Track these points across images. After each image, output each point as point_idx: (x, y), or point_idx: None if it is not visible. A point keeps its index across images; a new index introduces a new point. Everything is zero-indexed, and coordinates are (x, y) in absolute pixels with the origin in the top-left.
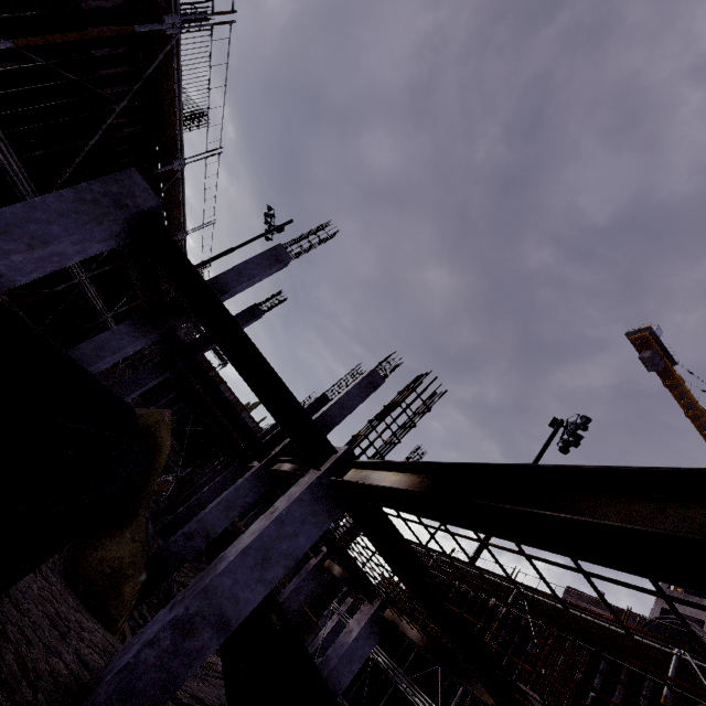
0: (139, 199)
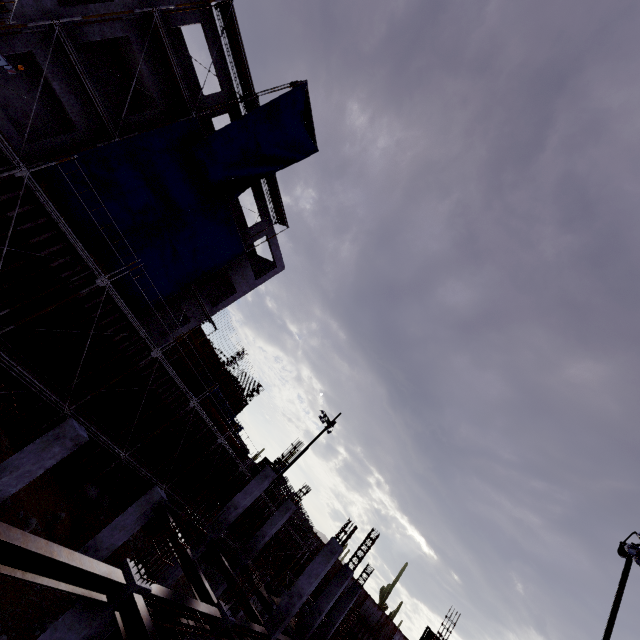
0: (155, 497)
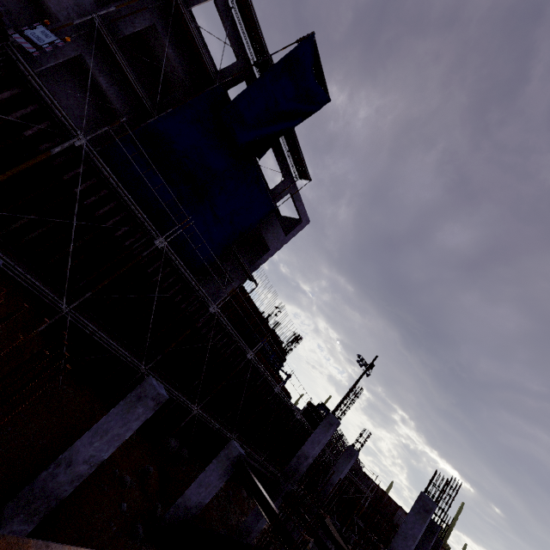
0: (233, 452)
